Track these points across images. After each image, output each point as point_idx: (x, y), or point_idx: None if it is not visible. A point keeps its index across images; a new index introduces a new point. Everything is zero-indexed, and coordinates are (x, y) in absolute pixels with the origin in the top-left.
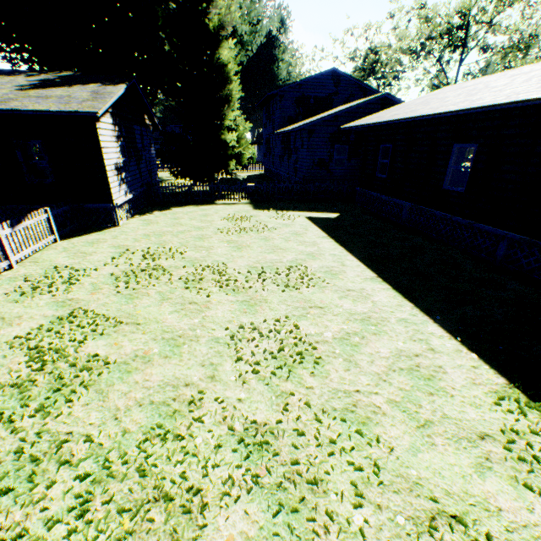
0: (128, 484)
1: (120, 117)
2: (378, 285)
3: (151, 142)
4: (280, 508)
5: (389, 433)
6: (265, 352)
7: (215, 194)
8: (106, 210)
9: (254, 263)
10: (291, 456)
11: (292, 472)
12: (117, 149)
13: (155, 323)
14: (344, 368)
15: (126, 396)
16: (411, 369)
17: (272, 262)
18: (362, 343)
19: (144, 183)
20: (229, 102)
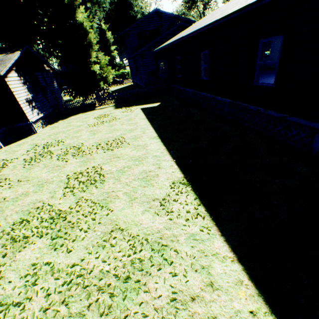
0: (2, 240)
1: (23, 71)
2: (155, 140)
3: (53, 80)
4: (55, 237)
5: (116, 205)
6: (80, 182)
7: (94, 104)
8: (27, 126)
9: (98, 140)
10: (70, 220)
11: (68, 225)
12: (25, 90)
13: (37, 178)
14: (113, 183)
15: (12, 210)
16: (143, 178)
17: (108, 138)
18: (128, 170)
19: (52, 105)
20: (91, 46)
